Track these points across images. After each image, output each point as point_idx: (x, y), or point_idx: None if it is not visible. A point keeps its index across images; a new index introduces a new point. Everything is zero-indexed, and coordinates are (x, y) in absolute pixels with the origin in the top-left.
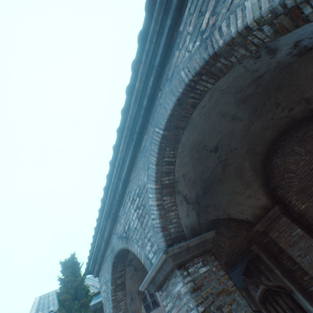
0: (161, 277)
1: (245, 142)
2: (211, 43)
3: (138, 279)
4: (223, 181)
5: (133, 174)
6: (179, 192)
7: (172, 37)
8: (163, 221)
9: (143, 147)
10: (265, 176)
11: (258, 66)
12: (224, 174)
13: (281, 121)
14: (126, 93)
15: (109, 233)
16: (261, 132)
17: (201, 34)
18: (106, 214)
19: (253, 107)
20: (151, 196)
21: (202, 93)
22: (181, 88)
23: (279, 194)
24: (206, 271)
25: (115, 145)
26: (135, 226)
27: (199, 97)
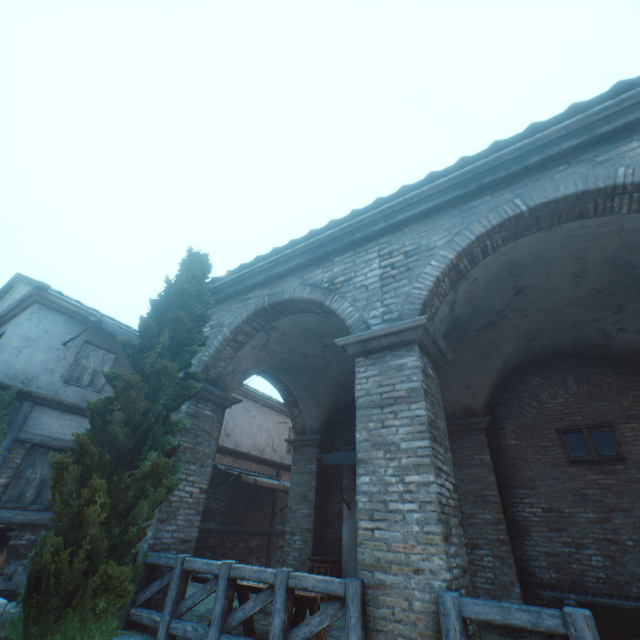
0: (385, 342)
1: (542, 319)
2: None
3: (257, 358)
4: (464, 342)
5: (416, 227)
6: (456, 291)
7: None
8: (428, 298)
9: (469, 207)
10: (502, 385)
11: None
12: (476, 335)
13: (597, 335)
14: (527, 127)
15: (287, 271)
16: (566, 326)
17: None
18: (310, 245)
19: (604, 284)
20: (434, 265)
21: (607, 211)
22: (603, 183)
23: (498, 414)
24: (431, 375)
25: (437, 172)
26: (365, 283)
27: (599, 212)
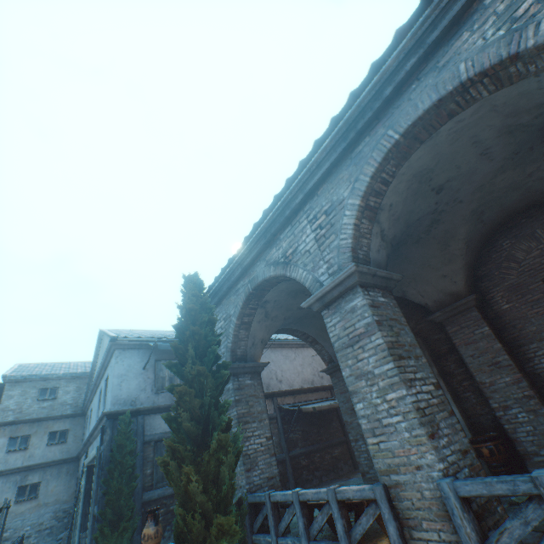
0: (335, 293)
1: (478, 197)
2: (518, 40)
3: (266, 327)
4: (420, 243)
5: (325, 186)
6: (379, 223)
7: (468, 9)
8: (354, 243)
9: (356, 153)
10: (476, 260)
11: None
12: (426, 234)
13: (541, 184)
14: (369, 69)
15: (253, 259)
16: (505, 191)
17: (511, 22)
18: (260, 234)
19: (515, 147)
20: (348, 214)
21: (470, 102)
22: (451, 85)
23: (483, 287)
24: (384, 301)
25: (319, 139)
26: (307, 249)
27: (464, 106)
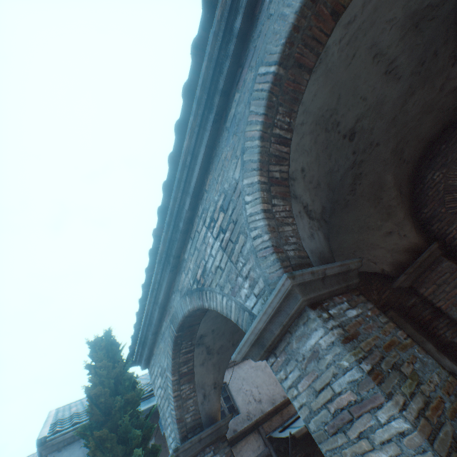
0: (276, 329)
1: (394, 133)
2: None
3: (213, 366)
4: (350, 207)
5: (211, 177)
6: (297, 197)
7: None
8: (274, 237)
9: (231, 120)
10: (413, 203)
11: None
12: (353, 194)
13: (453, 97)
14: (202, 4)
15: (166, 292)
16: (419, 117)
17: None
18: (161, 261)
19: (422, 52)
20: (250, 200)
21: None
22: None
23: (436, 229)
24: (357, 315)
25: (179, 121)
26: (216, 264)
27: None
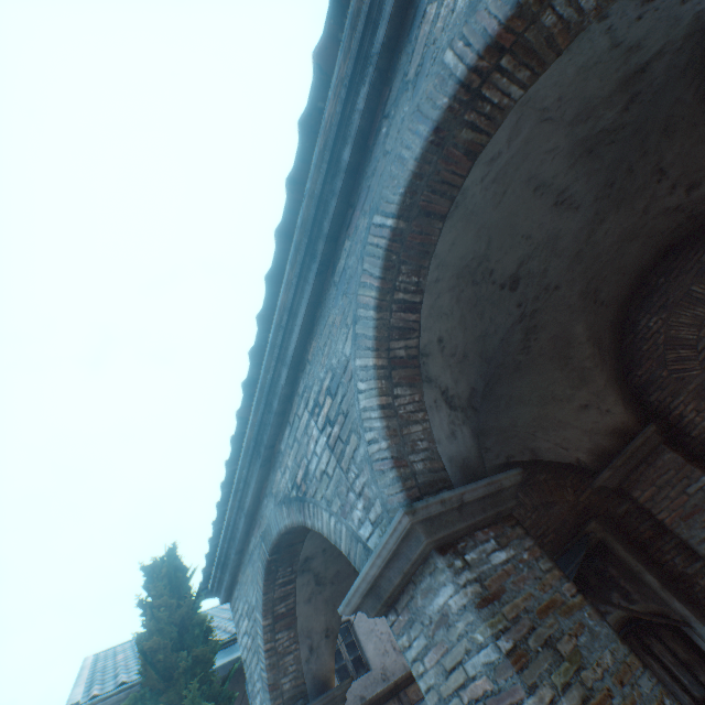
0: (395, 577)
1: (580, 270)
2: None
3: (325, 603)
4: (523, 370)
5: (315, 344)
6: (431, 380)
7: None
8: (395, 444)
9: (340, 274)
10: (621, 361)
11: (645, 29)
12: (526, 353)
13: (666, 219)
14: (299, 132)
15: (256, 495)
16: (617, 247)
17: None
18: (249, 451)
19: (606, 175)
20: (364, 388)
21: (496, 115)
22: (444, 95)
23: (656, 401)
24: (507, 560)
25: (270, 271)
26: (322, 467)
27: (488, 127)
